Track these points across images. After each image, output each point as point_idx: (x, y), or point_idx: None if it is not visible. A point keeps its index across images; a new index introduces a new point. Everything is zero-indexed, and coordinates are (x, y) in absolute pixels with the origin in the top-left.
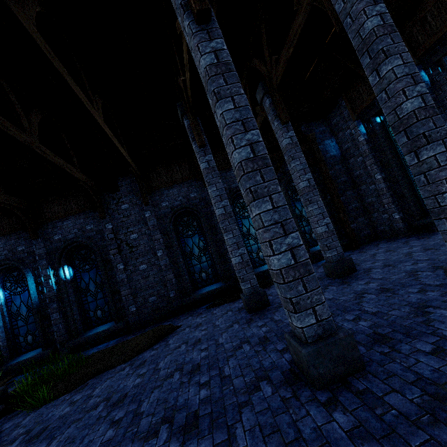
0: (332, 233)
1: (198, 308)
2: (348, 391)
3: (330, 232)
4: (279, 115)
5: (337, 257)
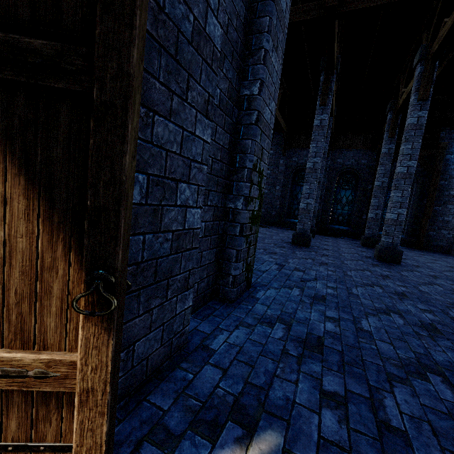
0: (376, 221)
1: (284, 228)
2: (297, 246)
3: (375, 219)
4: (389, 130)
5: (370, 235)
